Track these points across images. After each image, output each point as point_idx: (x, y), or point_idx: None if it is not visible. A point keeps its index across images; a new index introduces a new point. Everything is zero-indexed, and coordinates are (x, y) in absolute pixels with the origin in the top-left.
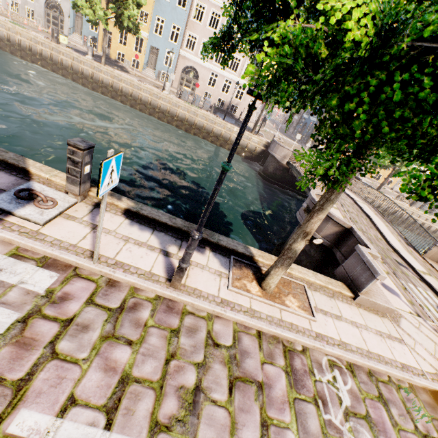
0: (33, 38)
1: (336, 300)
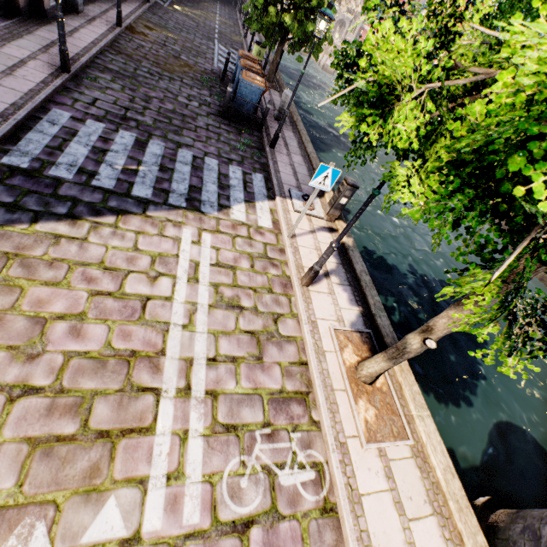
0: None
1: (433, 517)
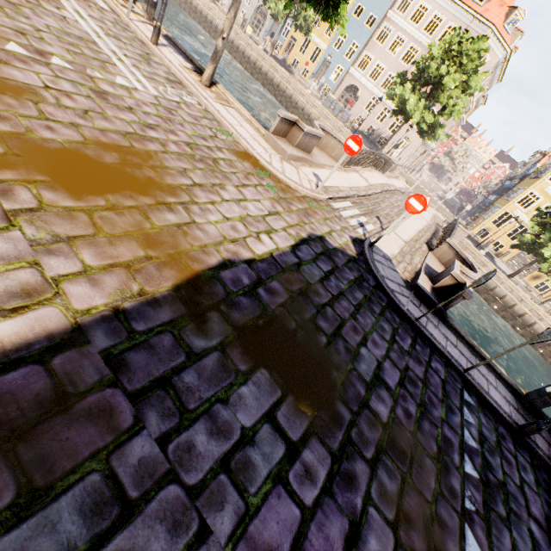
0: None
1: (248, 124)
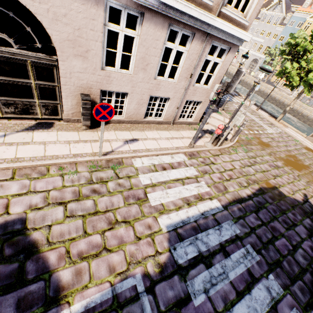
0: None
1: (297, 133)
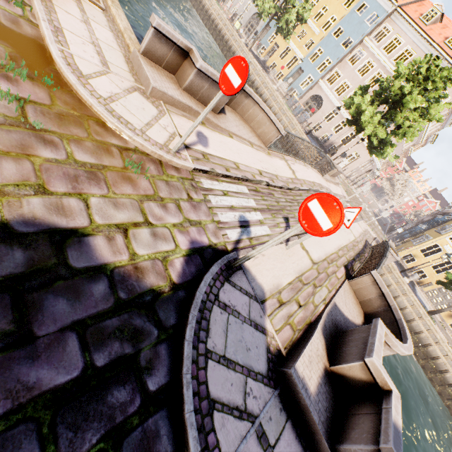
0: (220, 15)
1: (111, 32)
